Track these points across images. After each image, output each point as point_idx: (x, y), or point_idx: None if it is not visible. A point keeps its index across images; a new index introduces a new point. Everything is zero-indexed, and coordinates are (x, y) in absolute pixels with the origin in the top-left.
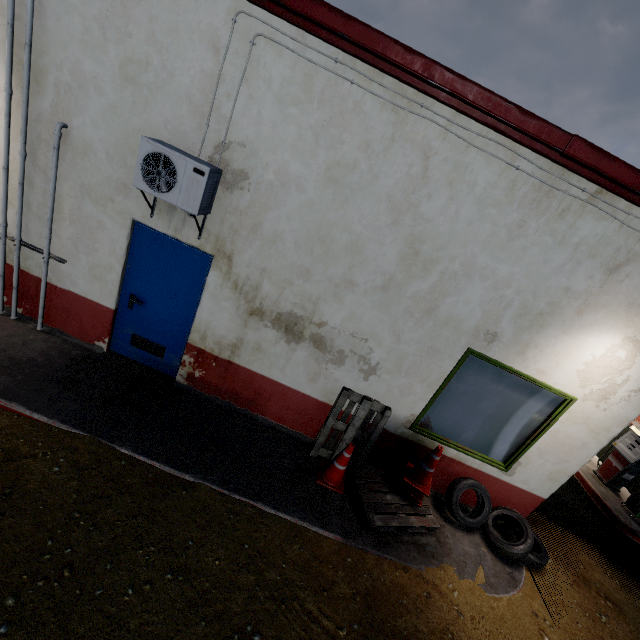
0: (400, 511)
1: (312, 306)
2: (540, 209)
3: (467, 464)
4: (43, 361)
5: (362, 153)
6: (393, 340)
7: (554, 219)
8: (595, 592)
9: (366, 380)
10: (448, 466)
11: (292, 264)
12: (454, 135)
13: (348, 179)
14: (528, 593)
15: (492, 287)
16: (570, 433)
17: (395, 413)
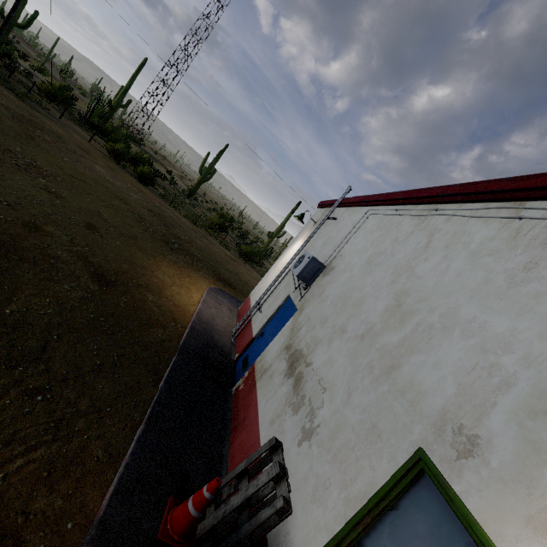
0: None
1: (313, 347)
2: None
3: None
4: (215, 339)
5: (391, 244)
6: (343, 398)
7: None
8: None
9: (299, 445)
10: None
11: (322, 314)
12: (457, 216)
13: (377, 260)
14: None
15: (478, 348)
16: None
17: (291, 530)
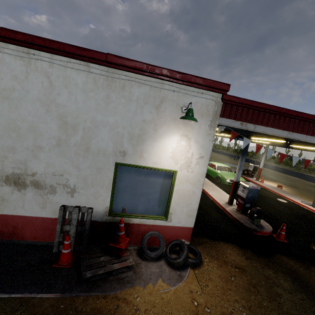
0: (108, 263)
1: (24, 166)
2: (112, 88)
3: (147, 224)
4: None
5: (15, 82)
6: (76, 170)
7: (121, 91)
8: (230, 266)
9: (73, 197)
10: (139, 229)
11: (2, 146)
12: (56, 64)
13: (13, 96)
14: (189, 281)
15: (111, 129)
16: (184, 189)
17: (97, 210)
